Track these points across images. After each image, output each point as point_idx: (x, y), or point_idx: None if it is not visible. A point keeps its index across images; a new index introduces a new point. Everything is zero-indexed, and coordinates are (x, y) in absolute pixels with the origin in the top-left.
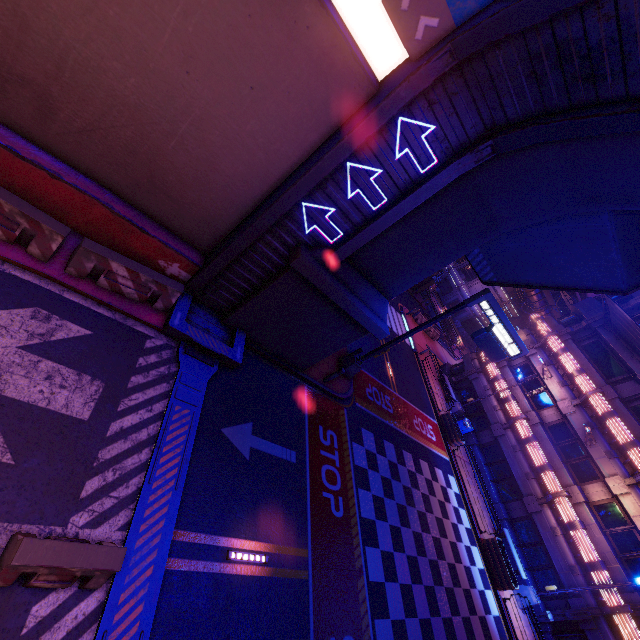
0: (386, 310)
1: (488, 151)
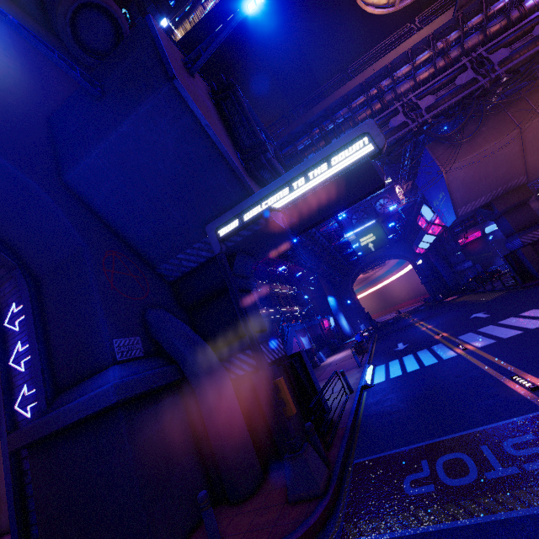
0: (111, 373)
1: (16, 271)
